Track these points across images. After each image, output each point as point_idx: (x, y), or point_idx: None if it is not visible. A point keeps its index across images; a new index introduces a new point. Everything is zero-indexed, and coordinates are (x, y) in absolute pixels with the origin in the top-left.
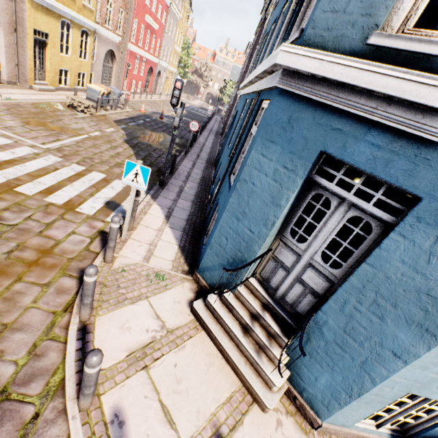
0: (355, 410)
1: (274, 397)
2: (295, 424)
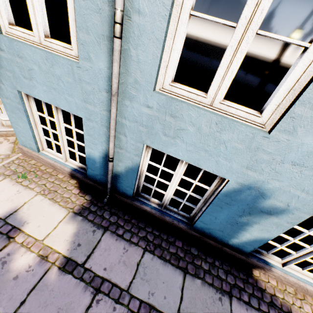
0: (19, 125)
1: (1, 128)
2: (11, 147)
